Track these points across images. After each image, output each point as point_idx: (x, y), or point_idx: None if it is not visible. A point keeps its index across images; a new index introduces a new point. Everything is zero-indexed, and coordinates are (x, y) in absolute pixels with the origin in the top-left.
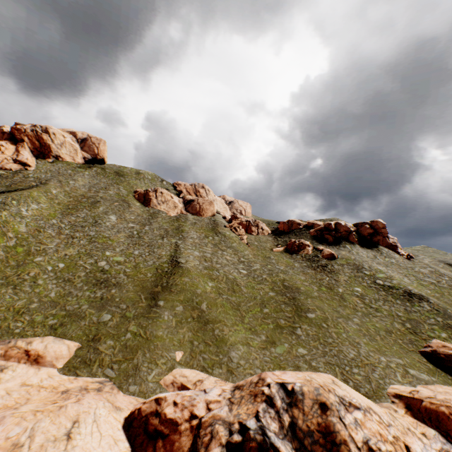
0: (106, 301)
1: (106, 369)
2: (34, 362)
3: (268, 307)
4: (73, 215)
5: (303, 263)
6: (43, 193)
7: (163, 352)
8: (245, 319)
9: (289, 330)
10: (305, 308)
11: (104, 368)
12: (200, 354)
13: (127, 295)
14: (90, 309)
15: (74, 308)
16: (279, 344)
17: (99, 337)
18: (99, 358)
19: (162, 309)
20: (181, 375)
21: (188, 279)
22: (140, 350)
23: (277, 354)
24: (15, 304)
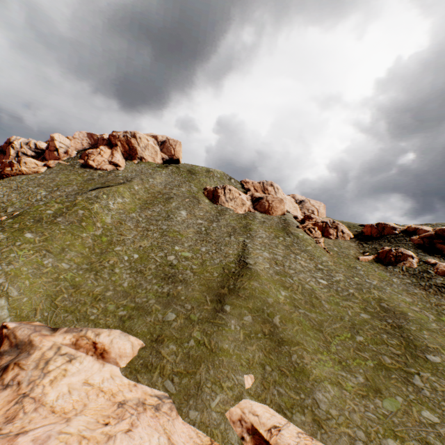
0: (172, 298)
1: (167, 380)
2: (99, 356)
3: (361, 334)
4: (150, 209)
5: (405, 279)
6: (127, 189)
7: (229, 373)
8: (331, 346)
9: (401, 375)
10: (421, 346)
11: (164, 378)
12: (274, 385)
13: (192, 294)
14: (156, 305)
15: (142, 302)
16: (387, 395)
17: (163, 338)
18: (160, 364)
19: (228, 316)
20: (250, 411)
21: (258, 284)
22: (203, 364)
23: (387, 411)
24: (94, 290)
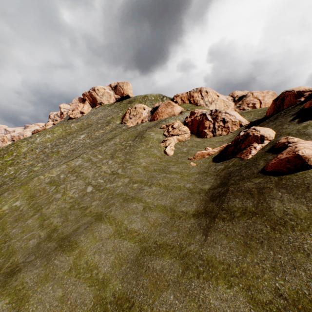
0: None
1: None
2: None
3: None
4: (64, 138)
5: (205, 183)
6: (63, 127)
7: None
8: None
9: None
10: None
11: None
12: None
13: None
14: None
15: None
16: None
17: None
18: None
19: None
20: None
21: (7, 193)
22: None
23: None
24: None
